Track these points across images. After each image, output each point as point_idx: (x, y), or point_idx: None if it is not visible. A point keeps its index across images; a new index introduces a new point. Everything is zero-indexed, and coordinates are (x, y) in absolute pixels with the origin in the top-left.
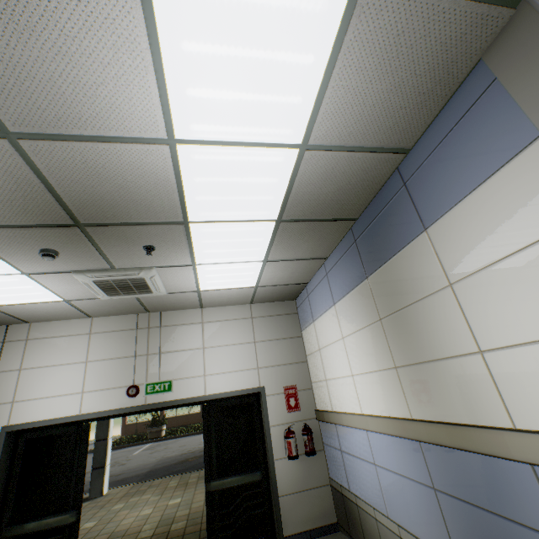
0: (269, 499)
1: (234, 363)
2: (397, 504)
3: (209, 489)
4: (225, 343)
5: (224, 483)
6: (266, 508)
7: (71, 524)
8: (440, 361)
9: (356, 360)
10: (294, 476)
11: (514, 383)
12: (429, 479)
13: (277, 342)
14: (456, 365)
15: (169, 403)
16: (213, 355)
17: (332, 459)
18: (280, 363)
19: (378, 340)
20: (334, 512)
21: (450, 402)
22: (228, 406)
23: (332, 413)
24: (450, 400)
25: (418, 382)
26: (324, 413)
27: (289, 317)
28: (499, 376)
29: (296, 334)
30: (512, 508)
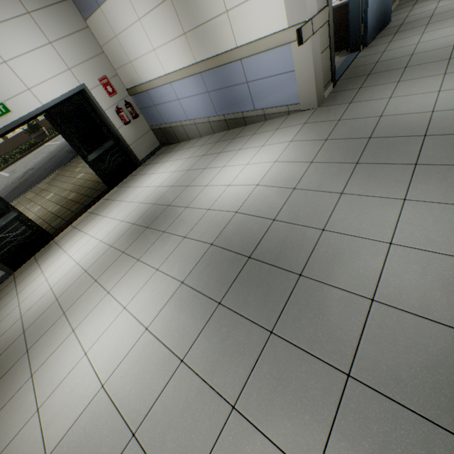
0: (124, 151)
1: (47, 70)
2: (192, 111)
3: (89, 161)
4: (23, 51)
5: (96, 154)
6: (125, 156)
7: (18, 216)
8: (209, 22)
9: (155, 37)
10: (132, 133)
11: (238, 26)
12: (206, 90)
13: (71, 38)
14: (217, 22)
15: (19, 122)
16: (22, 68)
17: (149, 115)
18: (85, 60)
19: (171, 16)
20: (158, 141)
21: (214, 46)
22: (65, 109)
23: (144, 85)
24: (214, 44)
25: (199, 40)
26: (137, 88)
27: (65, 5)
28: (233, 23)
29: (82, 26)
30: (234, 81)
